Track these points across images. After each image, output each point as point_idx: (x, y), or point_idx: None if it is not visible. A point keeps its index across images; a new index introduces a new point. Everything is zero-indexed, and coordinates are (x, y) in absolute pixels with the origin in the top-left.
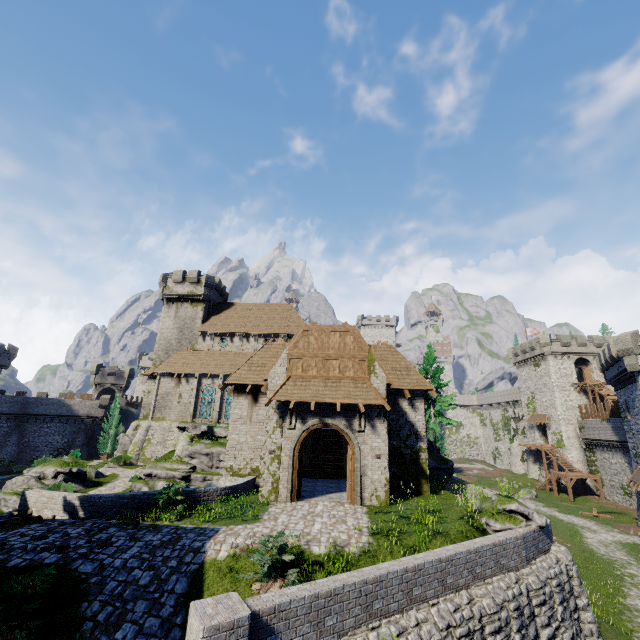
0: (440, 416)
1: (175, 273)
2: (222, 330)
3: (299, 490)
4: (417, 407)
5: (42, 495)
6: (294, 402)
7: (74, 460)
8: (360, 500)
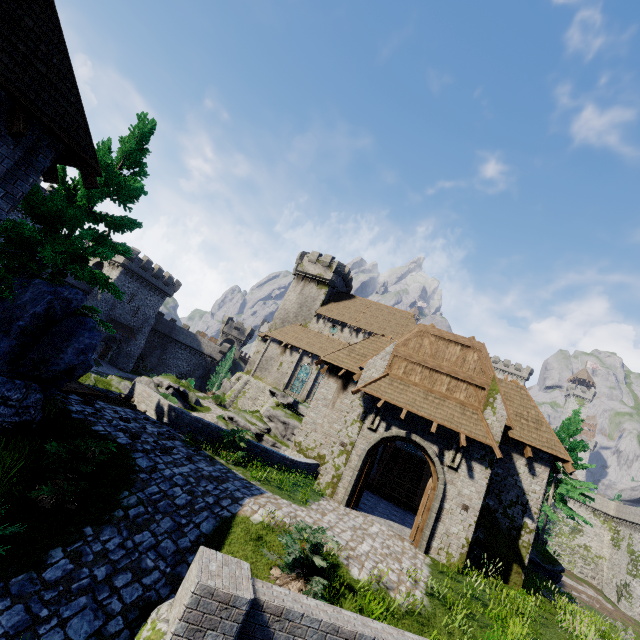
0: (561, 502)
1: (312, 253)
2: (336, 317)
3: (358, 498)
4: (537, 473)
5: (145, 390)
6: (384, 401)
7: (188, 385)
8: (425, 546)
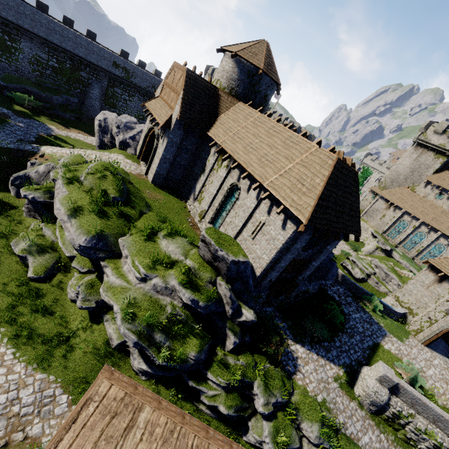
0: None
1: (440, 124)
2: (446, 187)
3: (430, 343)
4: None
5: None
6: None
7: None
8: None
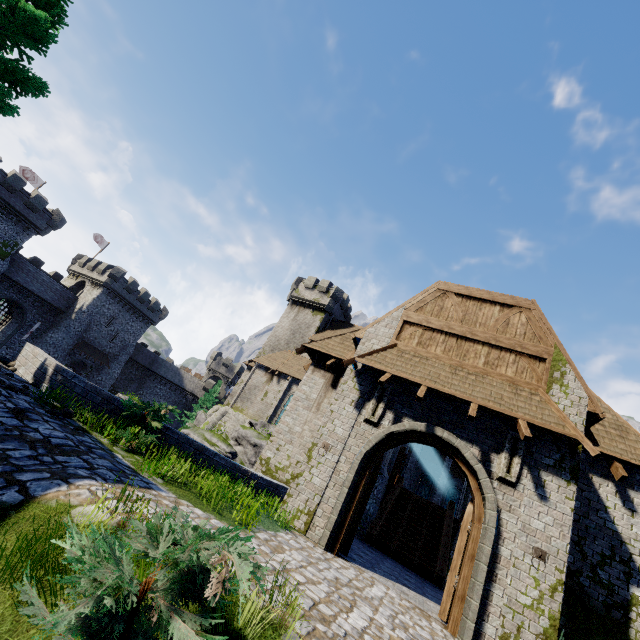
0: None
1: (309, 279)
2: None
3: (348, 539)
4: (637, 507)
5: (33, 350)
6: (390, 376)
7: None
8: (472, 632)
